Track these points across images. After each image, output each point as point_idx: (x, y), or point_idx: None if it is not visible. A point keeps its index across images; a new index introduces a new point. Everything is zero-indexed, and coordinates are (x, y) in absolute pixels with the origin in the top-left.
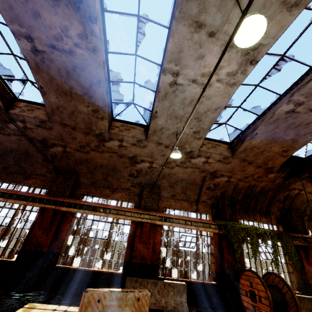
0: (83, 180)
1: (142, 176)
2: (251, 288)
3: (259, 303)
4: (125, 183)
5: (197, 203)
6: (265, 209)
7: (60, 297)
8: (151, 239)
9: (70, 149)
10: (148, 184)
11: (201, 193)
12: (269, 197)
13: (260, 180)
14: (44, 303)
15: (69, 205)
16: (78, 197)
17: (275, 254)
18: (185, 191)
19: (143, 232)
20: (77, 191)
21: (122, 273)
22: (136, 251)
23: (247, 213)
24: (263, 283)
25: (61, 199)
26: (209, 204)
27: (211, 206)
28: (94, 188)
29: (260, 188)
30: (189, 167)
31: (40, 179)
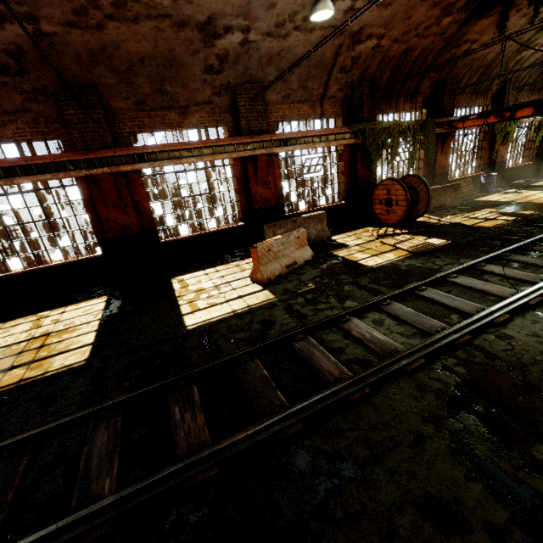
0: (115, 102)
1: (229, 67)
2: (388, 196)
3: (394, 207)
4: (199, 90)
5: (322, 102)
6: (414, 89)
7: (191, 266)
8: (271, 175)
9: (51, 26)
10: (243, 82)
11: (329, 81)
12: (426, 66)
13: (426, 35)
14: (186, 274)
15: (130, 160)
16: (127, 140)
17: (413, 152)
18: (306, 84)
19: (259, 170)
20: (119, 129)
21: (244, 224)
22: (255, 196)
23: (389, 102)
24: (404, 188)
25: (110, 153)
26: (339, 101)
27: (342, 102)
28: (146, 116)
29: (419, 52)
30: (318, 28)
31: (22, 121)
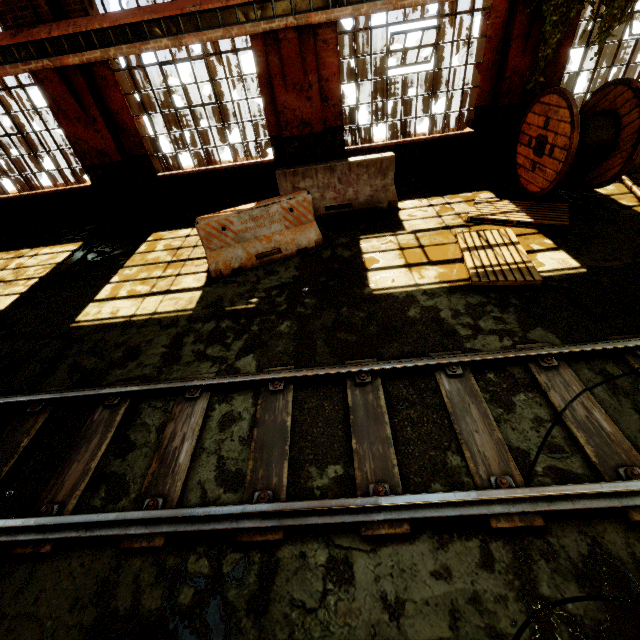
0: None
1: None
2: (544, 132)
3: (546, 158)
4: None
5: None
6: None
7: (193, 216)
8: (312, 73)
9: None
10: None
11: None
12: None
13: None
14: (173, 230)
15: (74, 45)
16: (78, 5)
17: None
18: None
19: (285, 63)
20: None
21: (274, 159)
22: (284, 113)
23: None
24: (574, 119)
25: (43, 34)
26: None
27: None
28: None
29: None
30: None
31: None
